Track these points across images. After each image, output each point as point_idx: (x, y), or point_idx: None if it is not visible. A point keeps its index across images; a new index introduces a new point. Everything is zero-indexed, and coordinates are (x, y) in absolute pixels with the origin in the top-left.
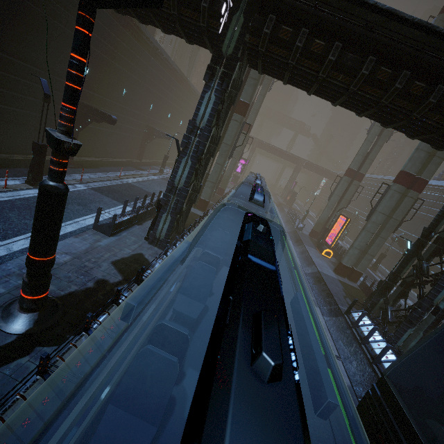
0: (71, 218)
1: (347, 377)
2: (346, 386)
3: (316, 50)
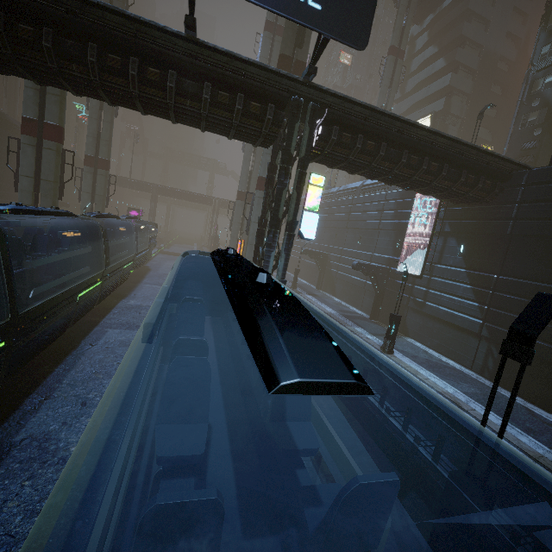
0: None
1: None
2: None
3: (25, 36)
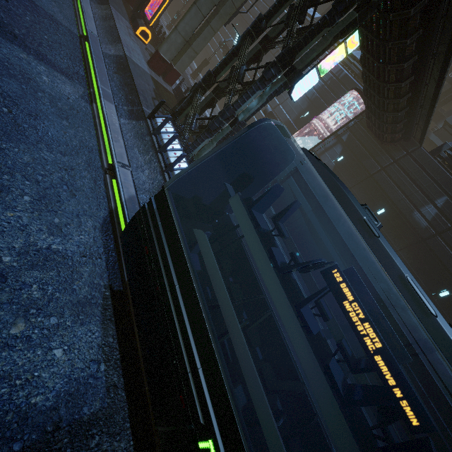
0: None
1: (133, 187)
2: (130, 196)
3: None
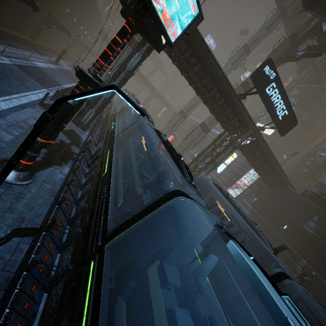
0: (19, 91)
1: None
2: None
3: (191, 62)
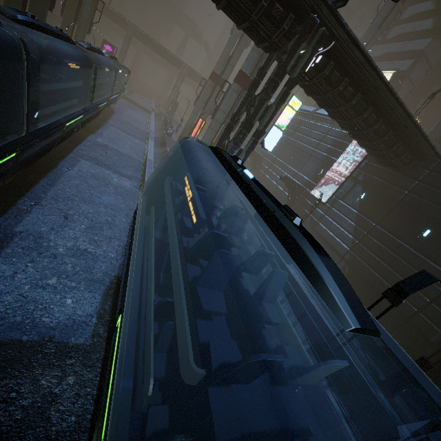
0: None
1: None
2: None
3: None
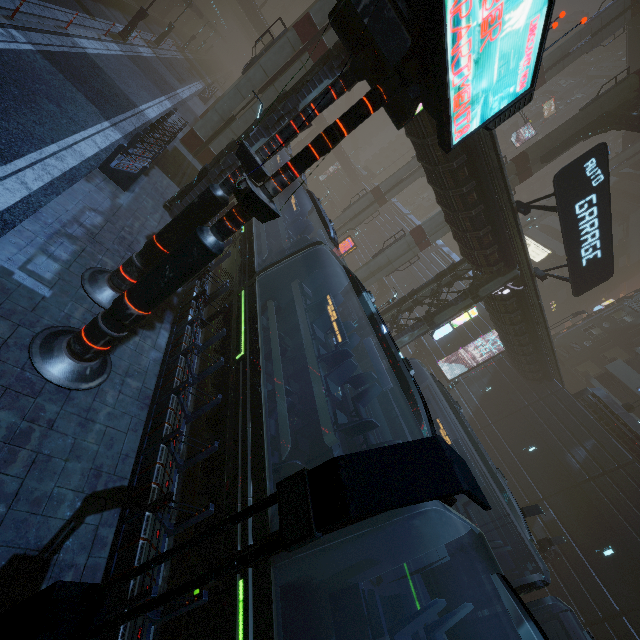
0: (59, 135)
1: None
2: None
3: None
